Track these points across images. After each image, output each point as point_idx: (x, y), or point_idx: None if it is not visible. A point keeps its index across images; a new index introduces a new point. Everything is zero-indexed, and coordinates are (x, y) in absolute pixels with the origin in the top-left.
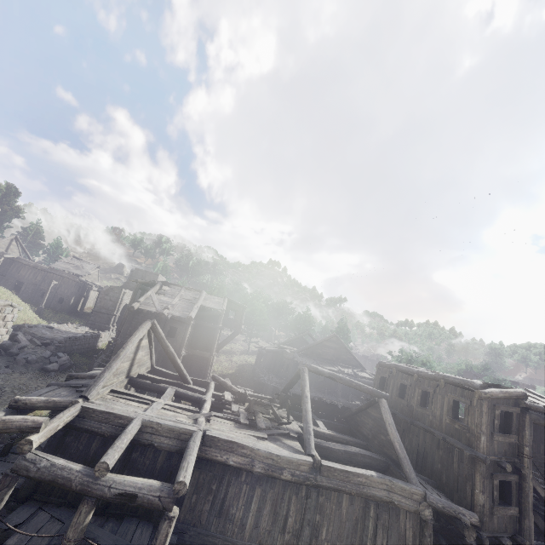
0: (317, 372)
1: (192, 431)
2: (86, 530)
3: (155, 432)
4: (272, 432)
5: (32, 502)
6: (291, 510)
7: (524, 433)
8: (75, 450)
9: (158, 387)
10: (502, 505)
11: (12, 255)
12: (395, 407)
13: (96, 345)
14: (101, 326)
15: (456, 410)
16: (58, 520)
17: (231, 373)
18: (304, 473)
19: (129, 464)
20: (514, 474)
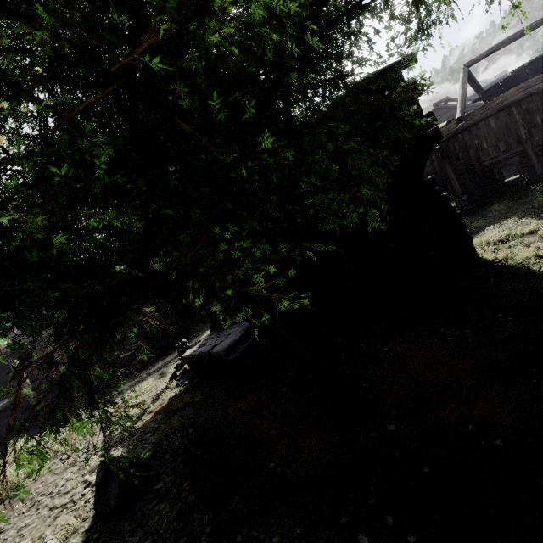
0: None
1: None
2: None
3: None
4: None
5: None
6: None
7: None
8: None
9: None
10: None
11: None
12: None
13: None
14: None
15: None
16: None
17: None
18: None
19: None
20: None
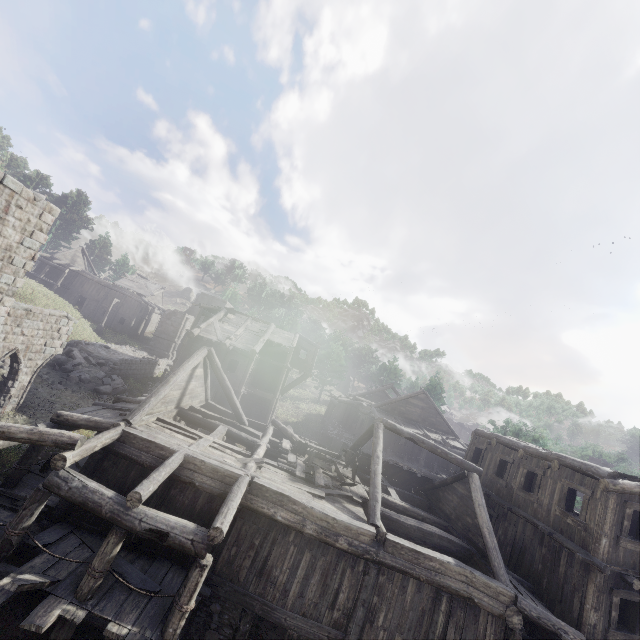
0: (394, 430)
1: (238, 475)
2: (115, 564)
3: (197, 470)
4: (332, 491)
5: (65, 524)
6: (344, 585)
7: None
8: (112, 476)
9: (209, 424)
10: (622, 630)
11: (77, 267)
12: (490, 487)
13: (153, 372)
14: (160, 353)
15: (570, 501)
16: (88, 547)
17: (296, 422)
18: (364, 544)
19: (167, 501)
20: None
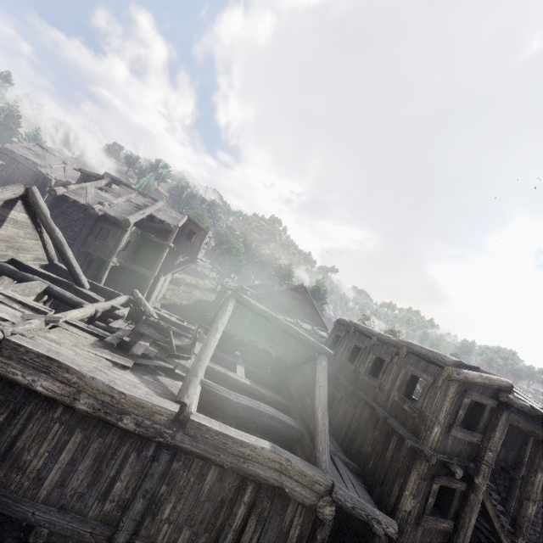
0: (247, 306)
1: None
2: None
3: None
4: (149, 362)
5: None
6: (124, 472)
7: (493, 433)
8: None
9: (23, 277)
10: (435, 515)
11: None
12: (340, 371)
13: None
14: None
15: (411, 388)
16: None
17: (184, 304)
18: (158, 425)
19: None
20: (463, 481)
